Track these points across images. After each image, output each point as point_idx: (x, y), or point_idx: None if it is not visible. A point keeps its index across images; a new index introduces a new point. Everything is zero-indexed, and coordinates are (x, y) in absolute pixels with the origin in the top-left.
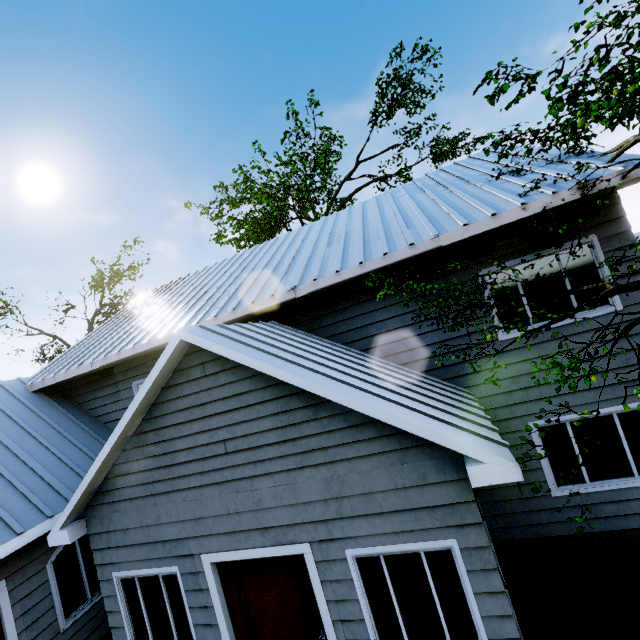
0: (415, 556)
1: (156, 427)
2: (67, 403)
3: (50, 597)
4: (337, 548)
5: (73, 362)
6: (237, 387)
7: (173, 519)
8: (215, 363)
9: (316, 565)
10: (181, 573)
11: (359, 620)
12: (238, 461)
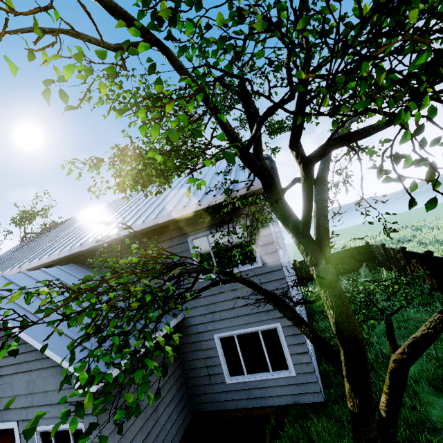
0: (68, 432)
1: None
2: None
3: None
4: None
5: None
6: None
7: None
8: None
9: (20, 435)
10: None
11: None
12: None
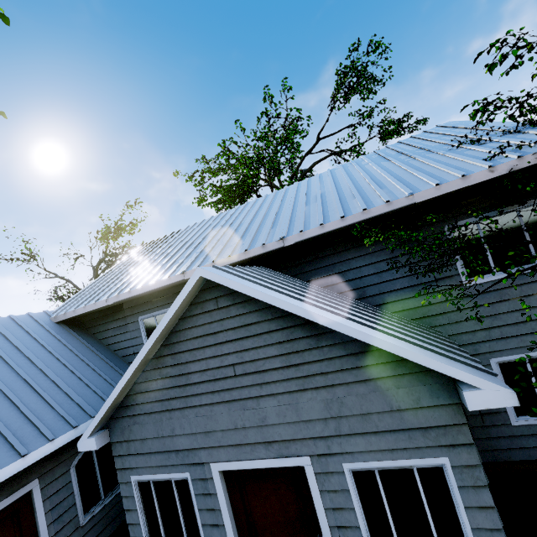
0: (408, 471)
1: (173, 352)
2: (83, 333)
3: (72, 496)
4: (335, 462)
5: (90, 299)
6: (246, 318)
7: (186, 431)
8: (227, 298)
9: (315, 476)
10: (192, 479)
11: (354, 527)
12: (246, 383)
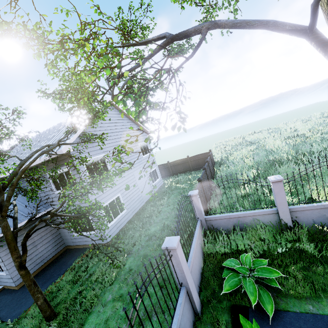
0: None
1: None
2: None
3: None
4: None
5: None
6: None
7: None
8: None
9: None
10: None
11: None
12: None
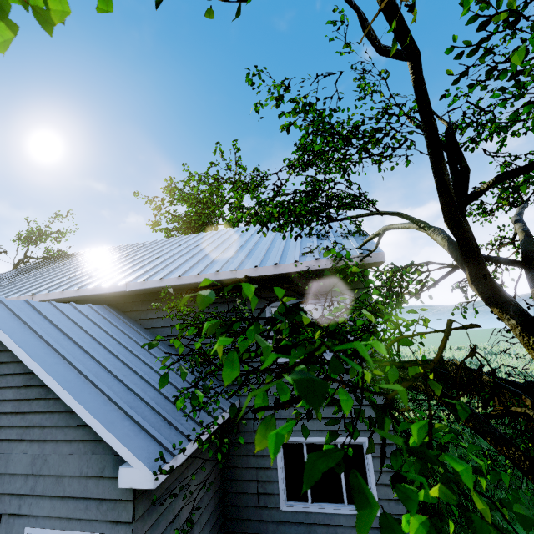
0: None
1: None
2: None
3: None
4: (20, 524)
5: None
6: (0, 356)
7: None
8: None
9: None
10: None
11: None
12: None
